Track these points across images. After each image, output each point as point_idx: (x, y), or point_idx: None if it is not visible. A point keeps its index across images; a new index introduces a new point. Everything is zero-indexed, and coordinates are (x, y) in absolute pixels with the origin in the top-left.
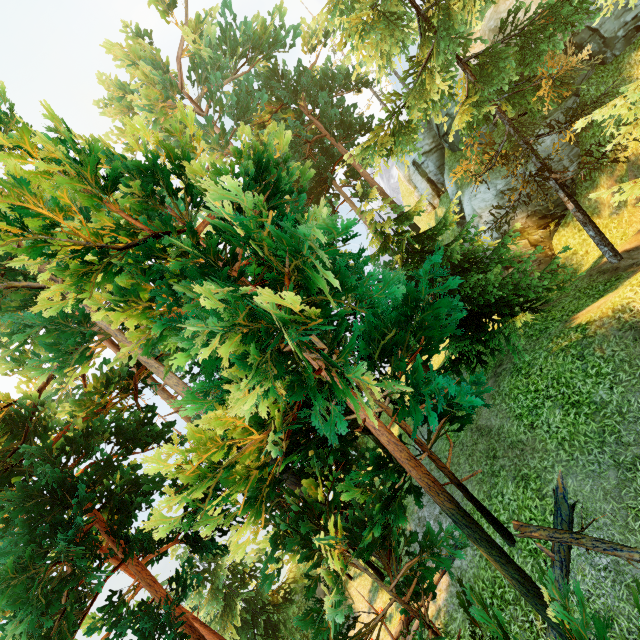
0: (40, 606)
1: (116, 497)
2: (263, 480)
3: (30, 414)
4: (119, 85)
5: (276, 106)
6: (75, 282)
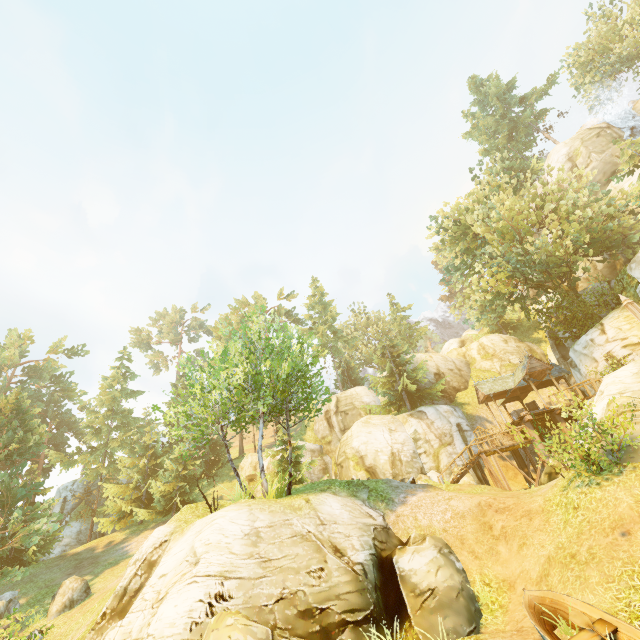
0: None
1: None
2: None
3: None
4: None
5: (42, 411)
6: None
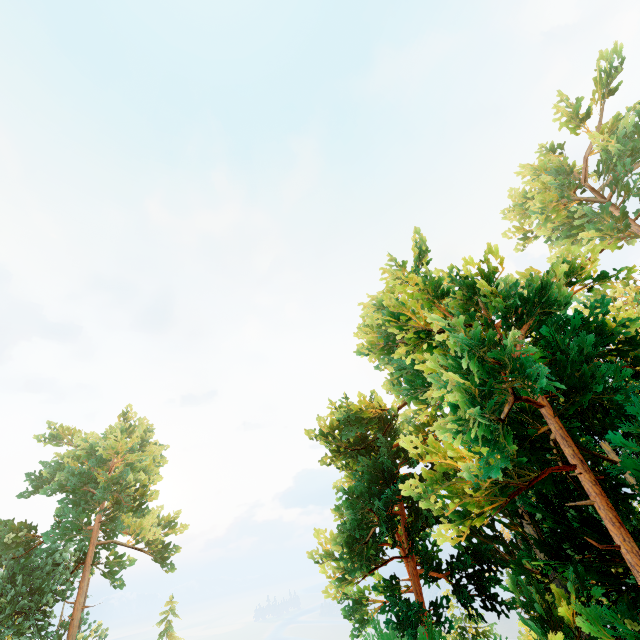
0: (357, 518)
1: (415, 503)
2: (522, 567)
3: (390, 420)
4: (523, 194)
5: None
6: (411, 346)
